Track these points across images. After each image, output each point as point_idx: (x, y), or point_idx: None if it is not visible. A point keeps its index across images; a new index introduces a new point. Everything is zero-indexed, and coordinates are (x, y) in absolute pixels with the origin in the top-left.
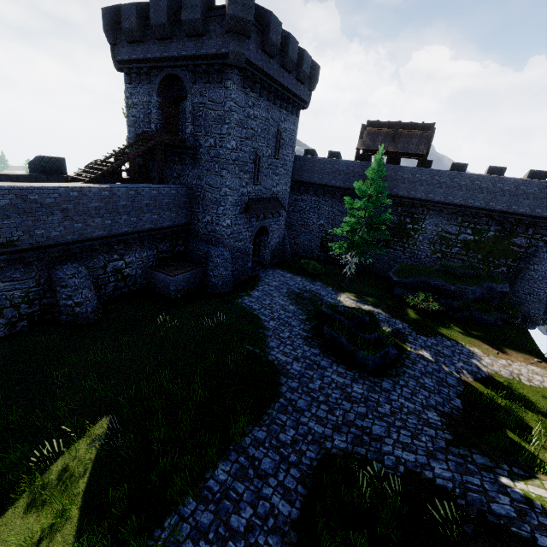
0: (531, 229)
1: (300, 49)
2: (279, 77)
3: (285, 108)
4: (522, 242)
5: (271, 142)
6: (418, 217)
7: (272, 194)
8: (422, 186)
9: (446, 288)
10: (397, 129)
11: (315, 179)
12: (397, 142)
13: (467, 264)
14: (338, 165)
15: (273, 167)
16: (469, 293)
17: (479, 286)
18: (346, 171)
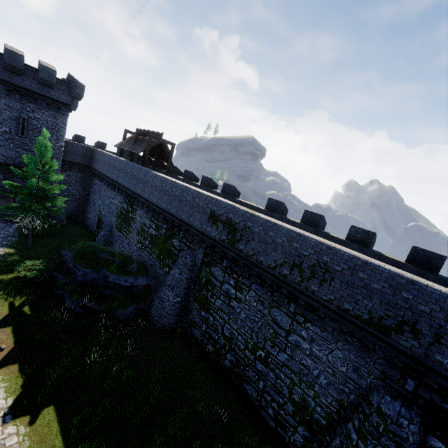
0: (182, 232)
1: (39, 64)
2: (2, 76)
3: (33, 103)
4: (177, 244)
5: (8, 122)
6: (135, 207)
7: (19, 163)
8: (134, 180)
9: (68, 264)
10: (136, 134)
11: (98, 167)
12: (136, 144)
13: (118, 251)
14: (107, 158)
15: (16, 142)
16: (79, 274)
17: (95, 271)
18: (109, 163)
